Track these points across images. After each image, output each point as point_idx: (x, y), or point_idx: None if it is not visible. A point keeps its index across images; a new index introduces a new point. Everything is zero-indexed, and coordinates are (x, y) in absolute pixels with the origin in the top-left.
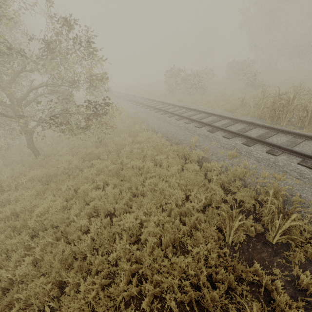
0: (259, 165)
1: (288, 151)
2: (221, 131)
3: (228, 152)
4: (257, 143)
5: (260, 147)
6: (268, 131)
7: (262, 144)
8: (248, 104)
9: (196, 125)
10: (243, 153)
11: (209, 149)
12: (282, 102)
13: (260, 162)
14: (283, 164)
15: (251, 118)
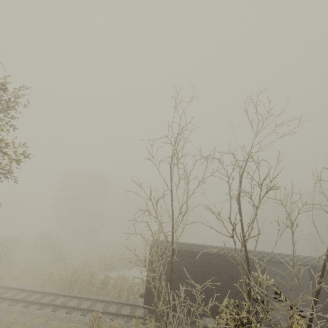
0: (61, 322)
1: (77, 309)
2: (35, 305)
3: (42, 319)
4: (61, 308)
5: (62, 311)
6: (67, 298)
7: (63, 308)
8: (54, 277)
9: (10, 303)
10: (51, 318)
11: (26, 322)
12: (75, 277)
13: (62, 321)
14: (74, 317)
15: (56, 290)
